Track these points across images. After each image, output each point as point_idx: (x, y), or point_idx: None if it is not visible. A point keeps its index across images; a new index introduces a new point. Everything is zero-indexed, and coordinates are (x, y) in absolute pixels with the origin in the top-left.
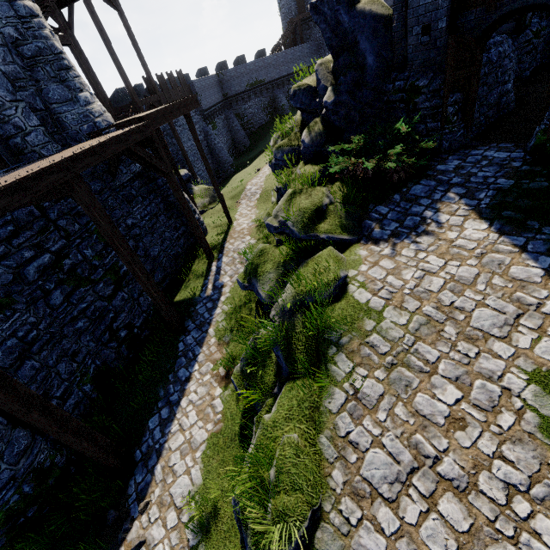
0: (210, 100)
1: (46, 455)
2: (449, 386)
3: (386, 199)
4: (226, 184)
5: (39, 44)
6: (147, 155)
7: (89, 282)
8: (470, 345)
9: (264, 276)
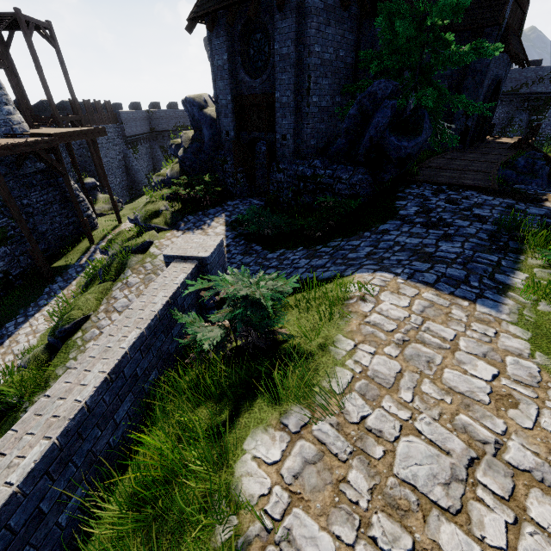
0: (135, 129)
1: None
2: None
3: (195, 213)
4: (136, 200)
5: None
6: (49, 159)
7: None
8: None
9: (114, 244)
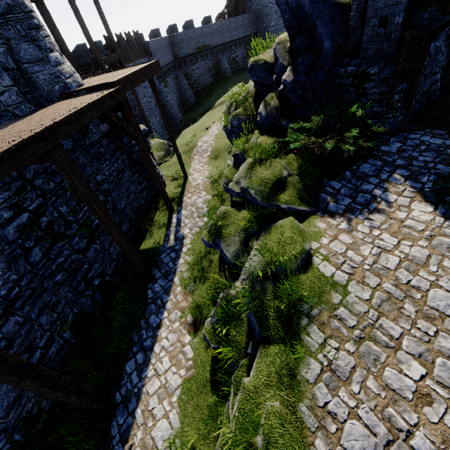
0: (162, 60)
1: (33, 403)
2: (414, 362)
3: (338, 175)
4: (177, 137)
5: (9, 1)
6: (119, 120)
7: (65, 237)
8: (429, 323)
9: (228, 238)
